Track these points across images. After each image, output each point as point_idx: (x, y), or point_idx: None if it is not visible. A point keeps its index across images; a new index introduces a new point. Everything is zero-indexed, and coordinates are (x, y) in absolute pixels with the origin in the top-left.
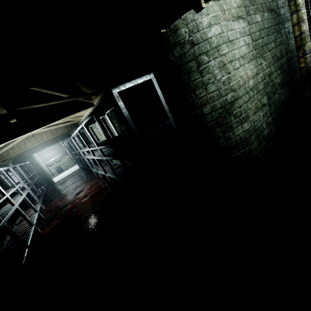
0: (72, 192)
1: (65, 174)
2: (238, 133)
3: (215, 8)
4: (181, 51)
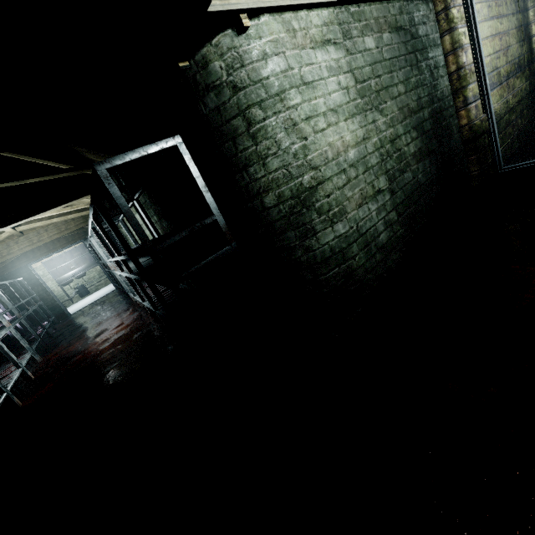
0: (90, 332)
1: (91, 299)
2: (327, 241)
3: (273, 26)
4: (218, 100)
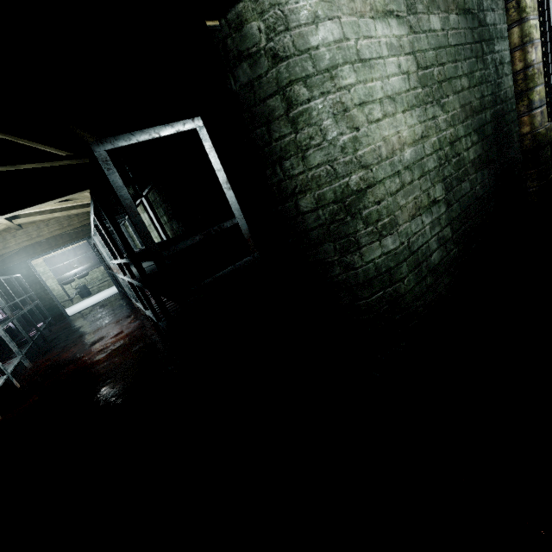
0: (87, 338)
1: (92, 301)
2: (373, 258)
3: None
4: (252, 73)
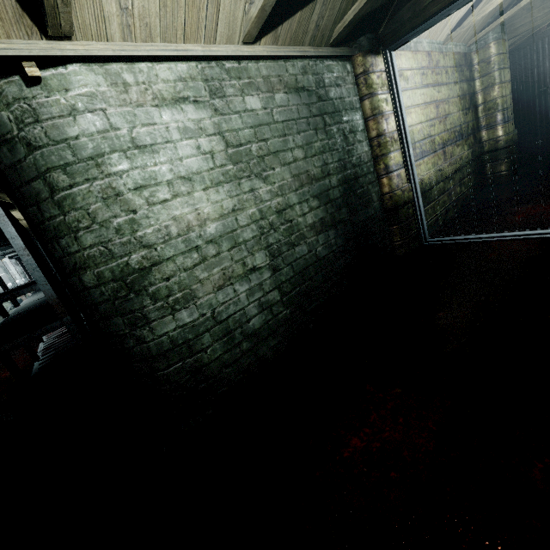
0: None
1: None
2: (166, 331)
3: (87, 78)
4: (13, 156)
